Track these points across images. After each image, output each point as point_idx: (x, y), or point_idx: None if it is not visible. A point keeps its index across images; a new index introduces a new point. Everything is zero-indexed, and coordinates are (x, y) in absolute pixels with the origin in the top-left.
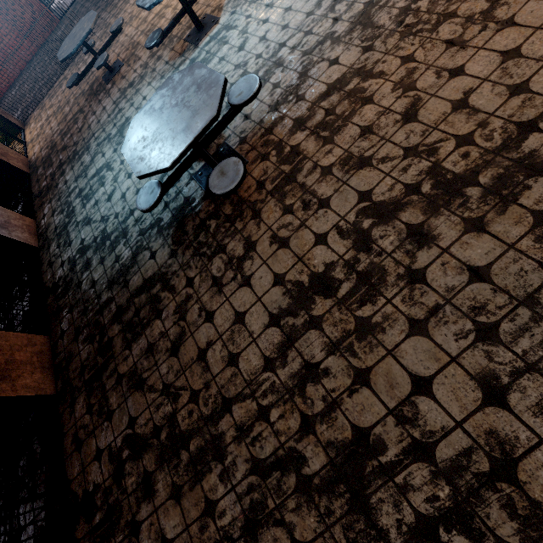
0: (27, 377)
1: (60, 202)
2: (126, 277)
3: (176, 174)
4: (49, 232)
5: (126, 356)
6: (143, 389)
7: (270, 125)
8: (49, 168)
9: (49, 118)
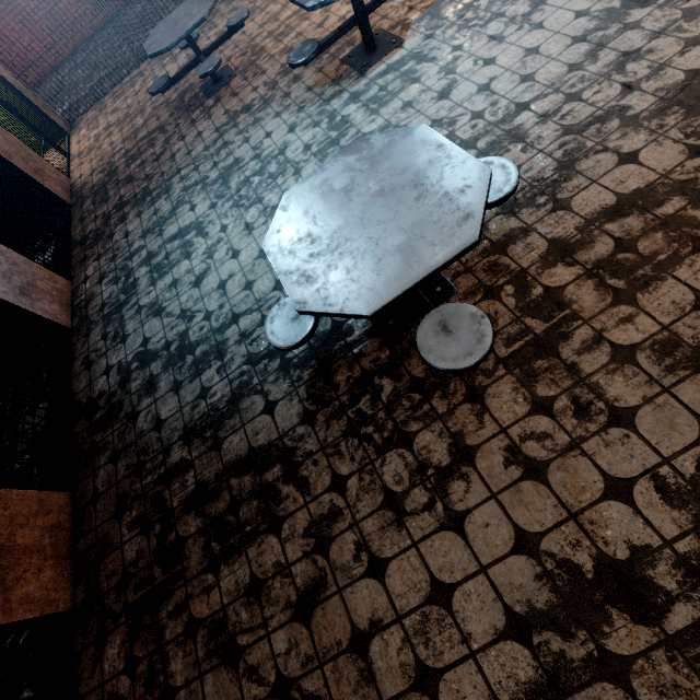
0: (30, 581)
1: (114, 264)
2: (218, 433)
3: None
4: (91, 308)
5: (208, 586)
6: (237, 669)
7: (501, 238)
8: (102, 204)
9: (110, 127)
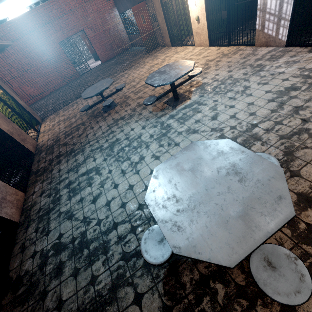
0: None
1: (50, 186)
2: None
3: None
4: (33, 210)
5: None
6: None
7: None
8: (50, 154)
9: (60, 121)
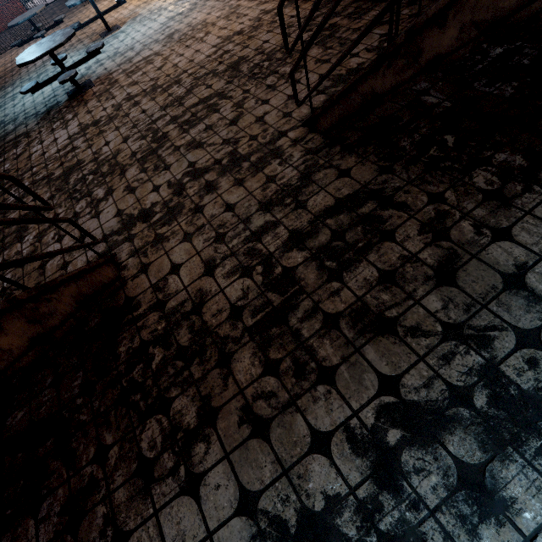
0: None
1: None
2: (6, 137)
3: (49, 80)
4: None
5: None
6: None
7: (113, 72)
8: None
9: None
